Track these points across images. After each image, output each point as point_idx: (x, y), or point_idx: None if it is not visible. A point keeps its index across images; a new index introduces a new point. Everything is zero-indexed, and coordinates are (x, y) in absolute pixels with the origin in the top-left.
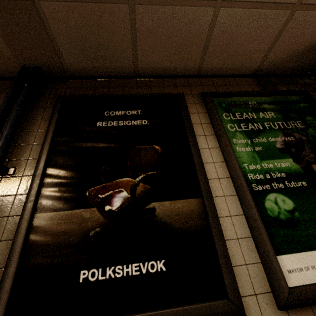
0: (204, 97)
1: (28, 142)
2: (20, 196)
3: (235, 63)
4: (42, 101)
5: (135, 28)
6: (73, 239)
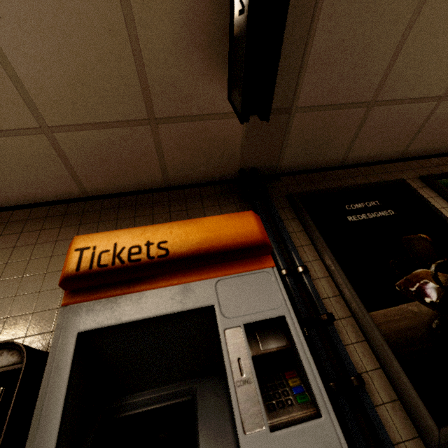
0: (427, 180)
1: (295, 244)
2: (333, 298)
3: (438, 144)
4: (273, 202)
5: (362, 125)
6: (421, 333)
